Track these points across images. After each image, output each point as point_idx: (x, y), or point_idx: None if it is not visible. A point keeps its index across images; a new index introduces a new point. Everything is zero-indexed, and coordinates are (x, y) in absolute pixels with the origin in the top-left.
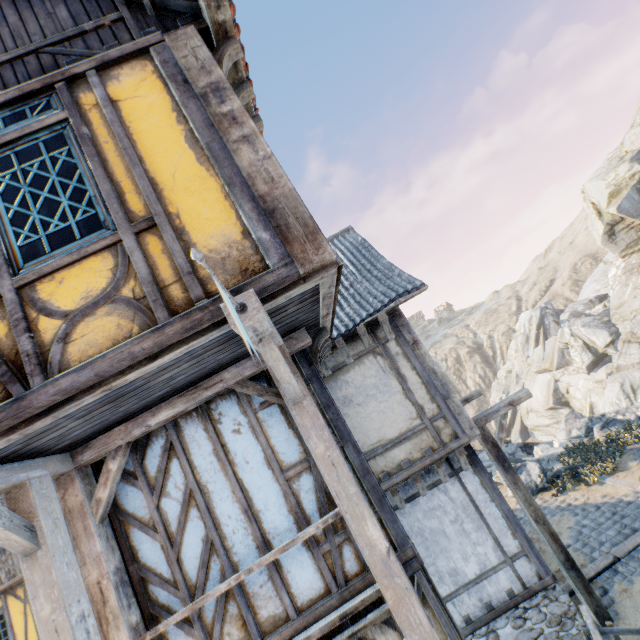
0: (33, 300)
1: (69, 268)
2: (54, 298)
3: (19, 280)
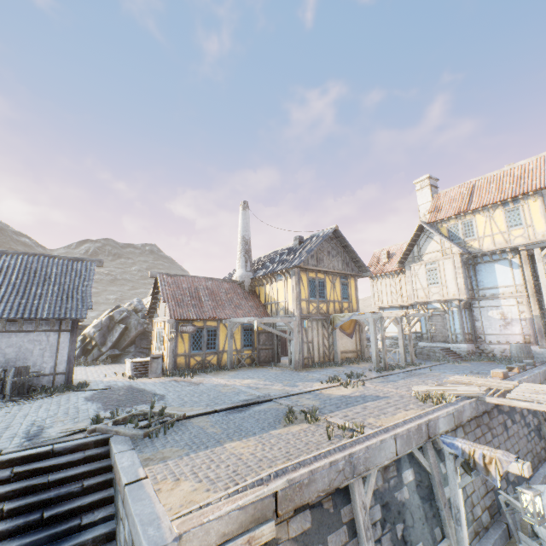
0: None
1: None
2: None
3: None
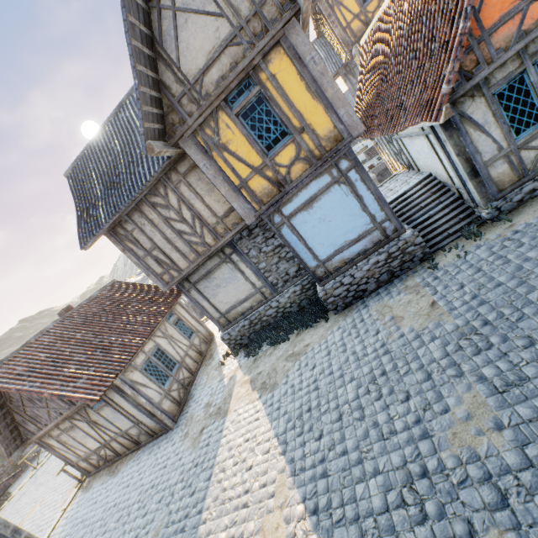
0: (366, 12)
1: (370, 4)
2: (369, 10)
3: (364, 9)
